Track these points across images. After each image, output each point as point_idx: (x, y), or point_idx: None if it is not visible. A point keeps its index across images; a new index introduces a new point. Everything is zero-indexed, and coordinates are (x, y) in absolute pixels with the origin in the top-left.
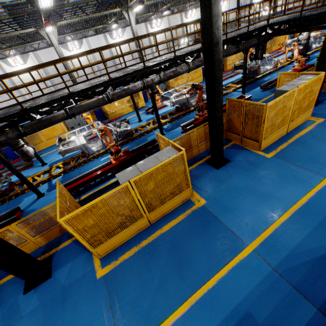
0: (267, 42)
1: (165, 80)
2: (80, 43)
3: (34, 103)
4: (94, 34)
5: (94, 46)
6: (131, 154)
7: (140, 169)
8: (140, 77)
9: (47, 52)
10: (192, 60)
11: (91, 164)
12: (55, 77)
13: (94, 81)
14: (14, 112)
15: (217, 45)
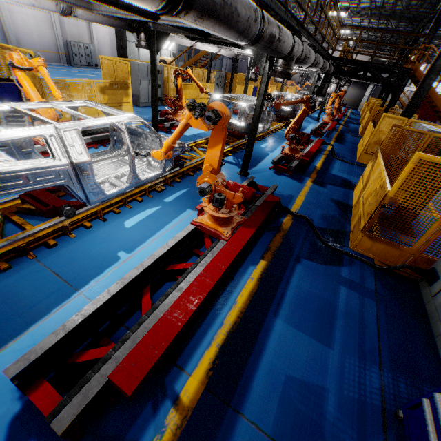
0: None
1: (300, 60)
2: None
3: None
4: None
5: None
6: (258, 208)
7: None
8: None
9: None
10: None
11: (96, 239)
12: None
13: None
14: None
15: None
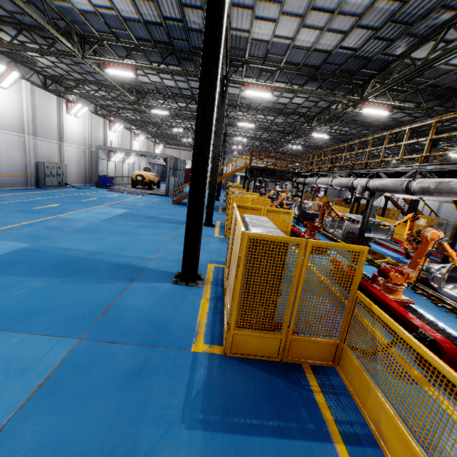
0: None
1: None
2: None
3: None
4: None
5: None
6: None
7: None
8: None
9: None
10: None
11: None
12: None
13: None
14: None
15: None
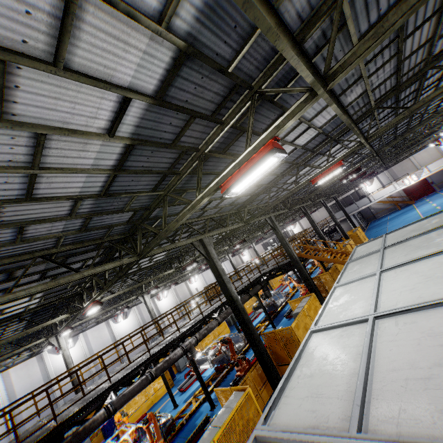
0: (270, 281)
1: (201, 339)
2: (75, 339)
3: (64, 415)
4: (95, 325)
5: (93, 337)
6: None
7: (217, 425)
8: (177, 344)
9: (25, 366)
10: (218, 315)
11: None
12: (100, 370)
13: (130, 365)
14: (43, 433)
15: (237, 301)
